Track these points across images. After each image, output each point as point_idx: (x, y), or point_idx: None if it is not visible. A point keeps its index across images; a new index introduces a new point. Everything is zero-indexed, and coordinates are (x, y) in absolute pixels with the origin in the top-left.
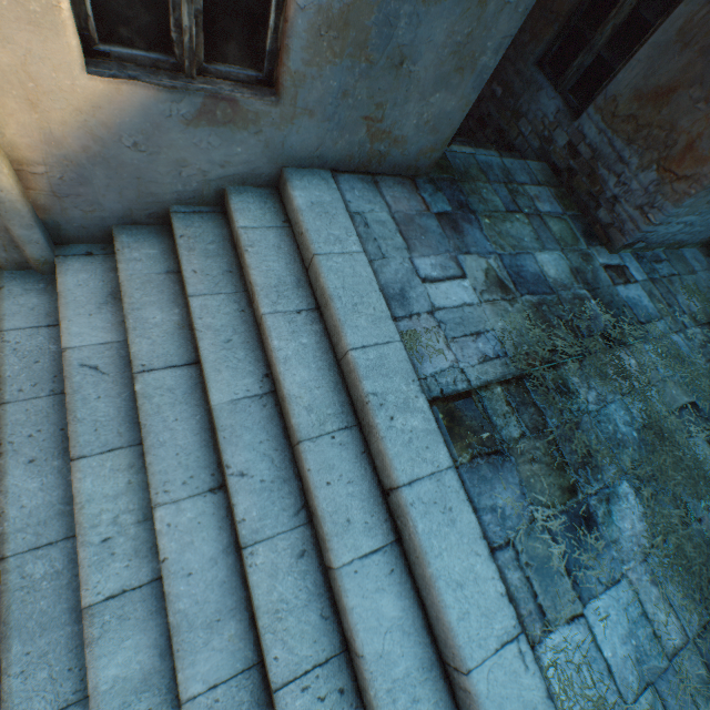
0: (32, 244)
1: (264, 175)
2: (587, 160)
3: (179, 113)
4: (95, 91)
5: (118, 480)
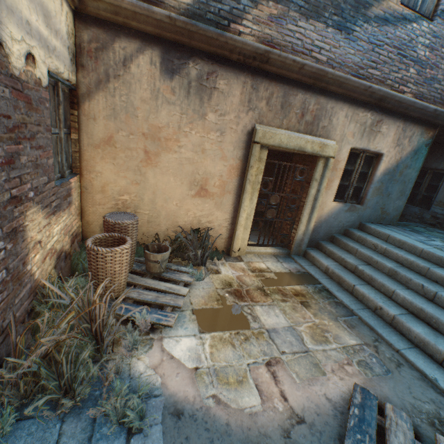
0: (304, 244)
1: (355, 225)
2: (443, 218)
3: (344, 209)
4: (333, 205)
5: (371, 291)
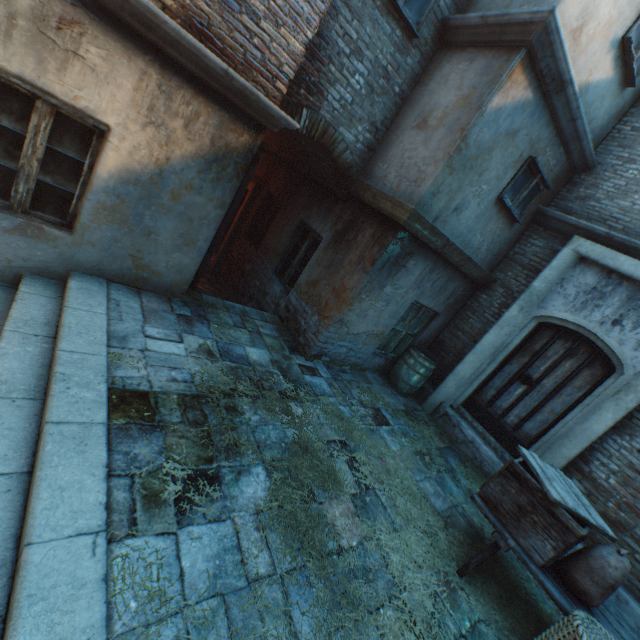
0: None
1: (57, 272)
2: (293, 312)
3: (2, 225)
4: None
5: None
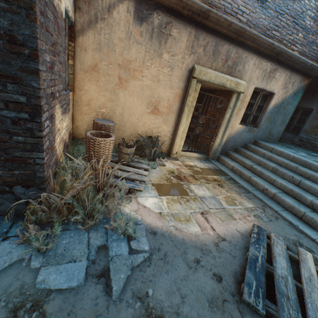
0: (218, 152)
1: (251, 141)
2: (306, 141)
3: (246, 130)
4: (239, 127)
5: (260, 180)
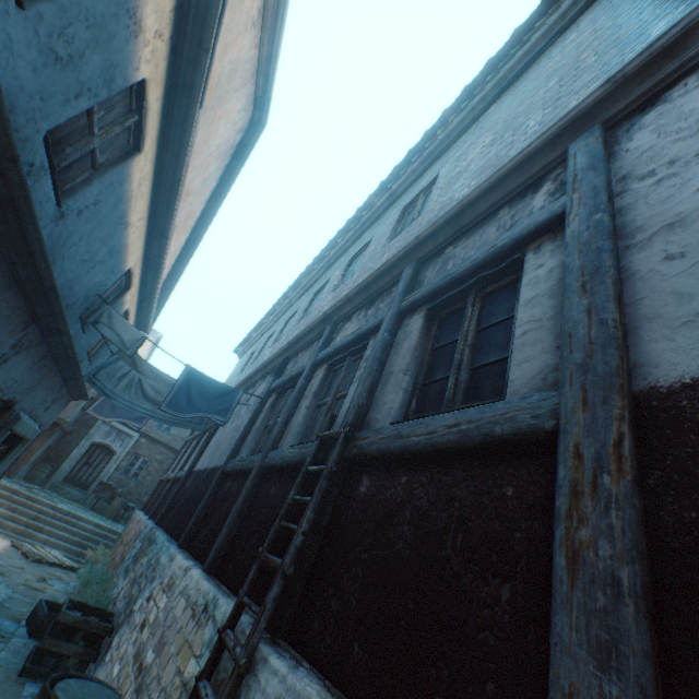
0: None
1: None
2: None
3: None
4: None
5: None
